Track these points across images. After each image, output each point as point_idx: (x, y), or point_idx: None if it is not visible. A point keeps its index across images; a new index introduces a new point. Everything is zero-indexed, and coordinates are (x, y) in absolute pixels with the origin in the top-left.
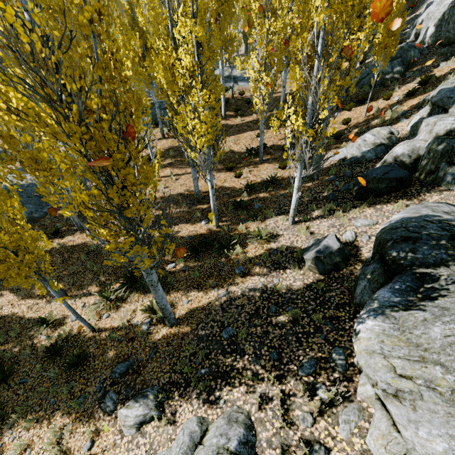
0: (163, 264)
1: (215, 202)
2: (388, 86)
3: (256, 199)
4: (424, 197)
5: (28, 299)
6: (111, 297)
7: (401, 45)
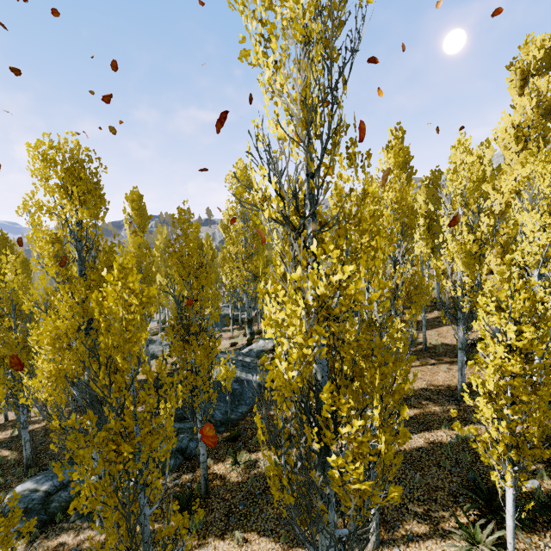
0: None
1: None
2: None
3: None
4: None
5: (301, 549)
6: (498, 534)
7: None
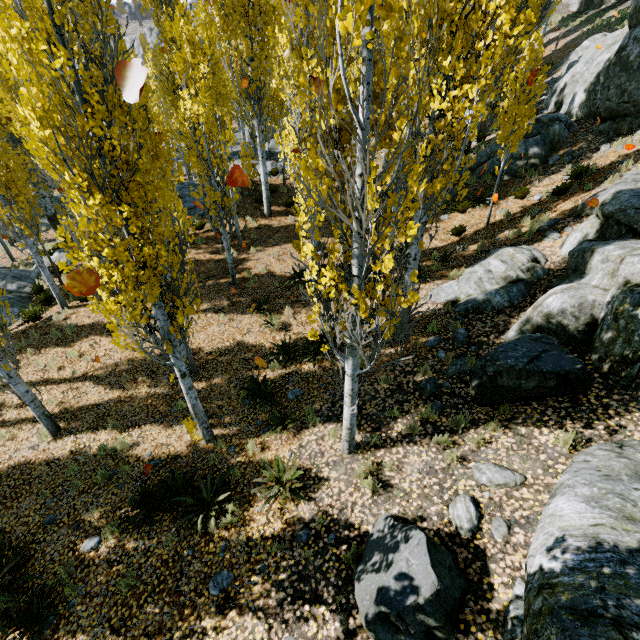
0: (78, 536)
1: (195, 401)
2: (522, 176)
3: (294, 375)
4: (620, 422)
5: None
6: None
7: (537, 117)
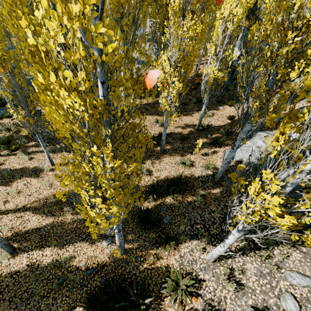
0: None
1: (121, 240)
2: None
3: (163, 206)
4: None
5: None
6: None
7: None
